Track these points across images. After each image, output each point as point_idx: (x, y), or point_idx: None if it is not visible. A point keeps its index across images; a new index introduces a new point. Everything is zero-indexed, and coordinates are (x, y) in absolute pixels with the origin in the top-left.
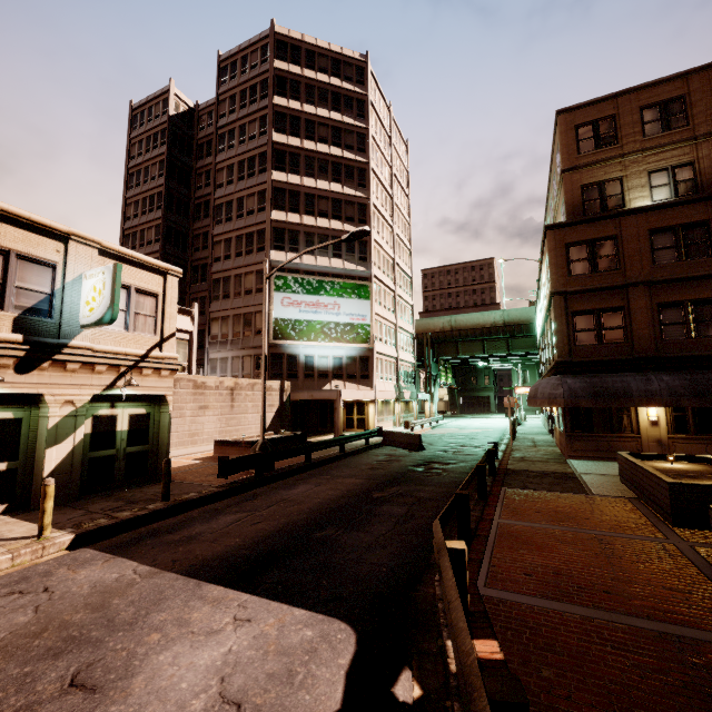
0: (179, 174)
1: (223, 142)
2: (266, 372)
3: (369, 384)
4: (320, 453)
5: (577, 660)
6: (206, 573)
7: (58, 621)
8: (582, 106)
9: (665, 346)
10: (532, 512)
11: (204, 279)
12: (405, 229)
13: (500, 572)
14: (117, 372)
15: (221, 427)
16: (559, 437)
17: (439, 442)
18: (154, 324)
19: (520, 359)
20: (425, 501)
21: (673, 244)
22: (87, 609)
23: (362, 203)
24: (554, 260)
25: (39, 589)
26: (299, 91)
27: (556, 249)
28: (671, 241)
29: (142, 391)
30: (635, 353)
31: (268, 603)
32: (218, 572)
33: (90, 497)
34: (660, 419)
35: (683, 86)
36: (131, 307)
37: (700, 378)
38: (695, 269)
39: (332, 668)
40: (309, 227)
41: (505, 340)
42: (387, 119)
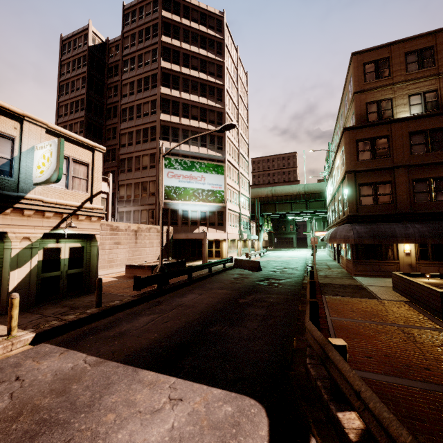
0: (96, 87)
1: (126, 66)
2: (157, 220)
3: (223, 229)
4: (196, 273)
5: (437, 426)
6: (139, 361)
7: (30, 405)
8: (368, 50)
9: (416, 206)
10: (349, 311)
11: (113, 159)
12: (245, 131)
13: (349, 356)
14: (60, 217)
15: (129, 256)
16: (345, 263)
17: (269, 265)
18: (86, 184)
19: (312, 215)
20: (275, 304)
21: (424, 141)
22: (52, 394)
23: (219, 111)
24: (348, 150)
25: (12, 378)
26: (179, 33)
27: (350, 143)
28: (422, 140)
29: (79, 231)
30: (398, 210)
31: (191, 384)
32: (148, 360)
33: (43, 305)
34: (411, 252)
35: (432, 40)
36: (70, 172)
37: (438, 226)
38: (437, 158)
39: (256, 439)
40: (185, 126)
41: (305, 203)
42: (235, 57)
